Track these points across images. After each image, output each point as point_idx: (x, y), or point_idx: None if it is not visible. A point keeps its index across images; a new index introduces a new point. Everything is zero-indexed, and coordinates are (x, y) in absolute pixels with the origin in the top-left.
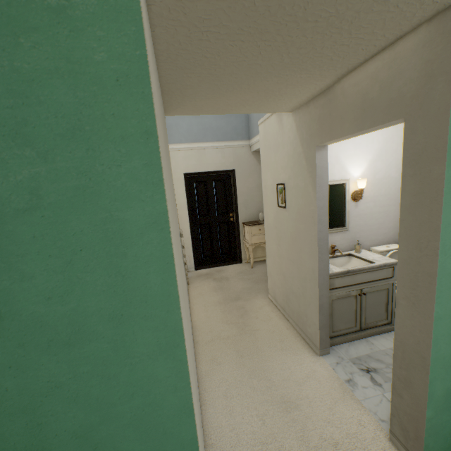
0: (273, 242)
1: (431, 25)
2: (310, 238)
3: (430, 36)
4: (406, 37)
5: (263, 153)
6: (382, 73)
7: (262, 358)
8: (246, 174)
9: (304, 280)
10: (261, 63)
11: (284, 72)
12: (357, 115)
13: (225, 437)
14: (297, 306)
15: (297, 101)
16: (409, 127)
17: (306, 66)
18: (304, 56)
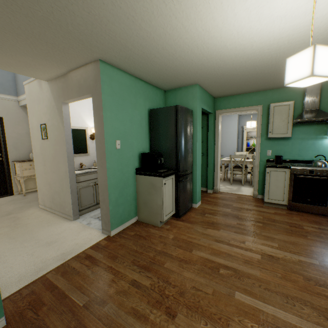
0: (40, 165)
1: (95, 64)
2: (63, 153)
3: (95, 67)
4: (89, 64)
5: (30, 104)
6: (84, 75)
7: (33, 233)
8: (15, 122)
9: (62, 180)
10: (19, 47)
11: (36, 57)
12: (78, 90)
13: (0, 272)
14: (59, 200)
15: (49, 76)
16: (94, 98)
17: (48, 59)
18: (45, 53)
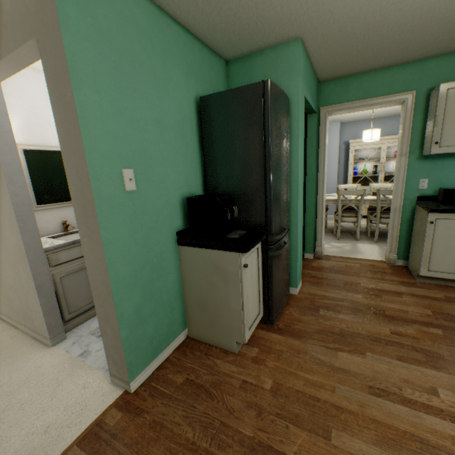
0: None
1: None
2: (6, 206)
3: None
4: None
5: None
6: None
7: None
8: None
9: (17, 264)
10: None
11: None
12: (2, 32)
13: None
14: (20, 303)
15: None
16: (43, 48)
17: None
18: None
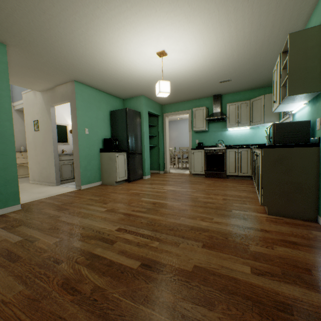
0: (32, 150)
1: (72, 83)
2: (50, 139)
3: (72, 85)
4: (69, 83)
5: (26, 107)
6: (65, 89)
7: (28, 190)
8: None
9: (49, 158)
10: (28, 74)
11: (36, 78)
12: (61, 97)
13: None
14: (46, 173)
15: (42, 89)
16: (71, 102)
17: (43, 79)
18: (42, 77)
